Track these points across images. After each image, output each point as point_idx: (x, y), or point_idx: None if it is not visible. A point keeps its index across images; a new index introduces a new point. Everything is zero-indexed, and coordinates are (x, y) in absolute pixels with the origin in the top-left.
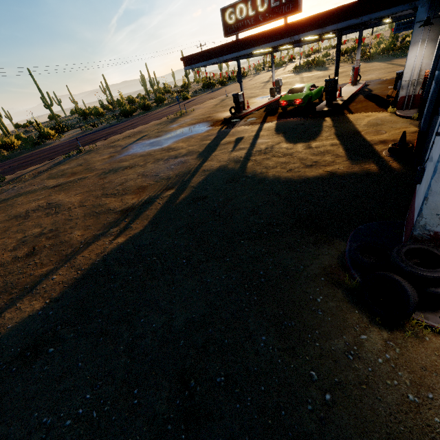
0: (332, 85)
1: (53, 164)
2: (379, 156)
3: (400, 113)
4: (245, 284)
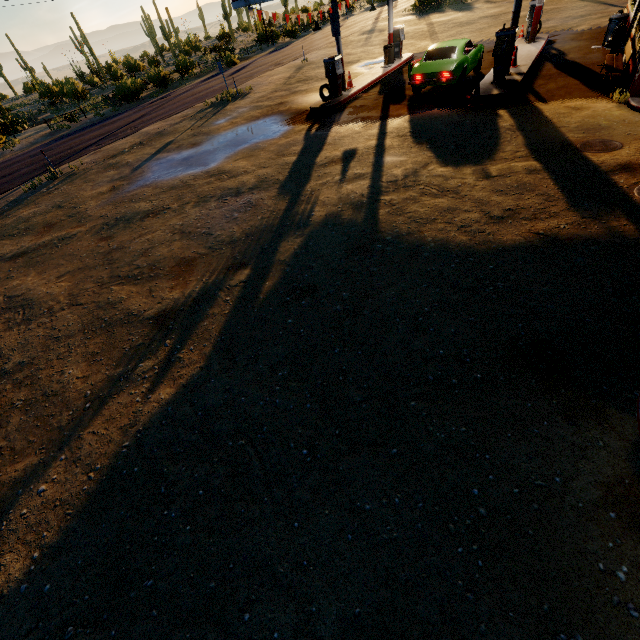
0: (508, 44)
1: (7, 205)
2: (631, 200)
3: (639, 105)
4: (449, 524)
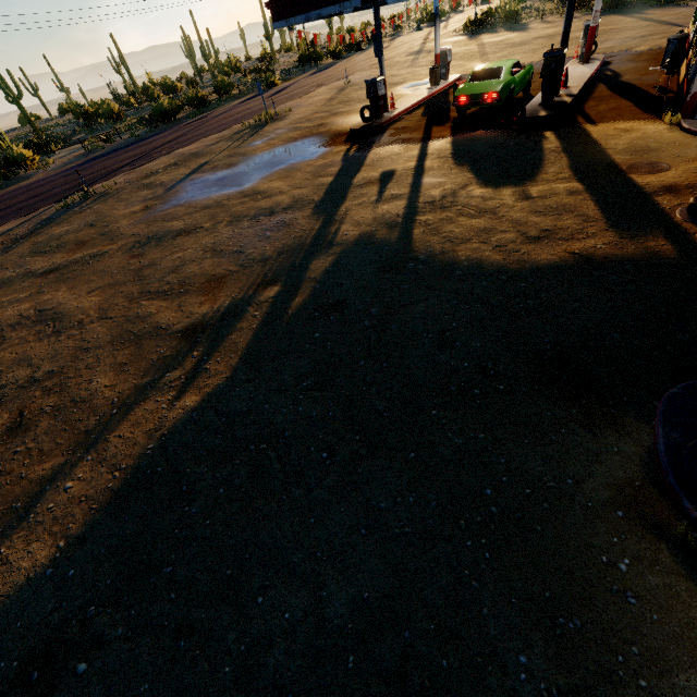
0: (557, 65)
1: (39, 223)
2: (671, 221)
3: (691, 127)
4: (460, 520)
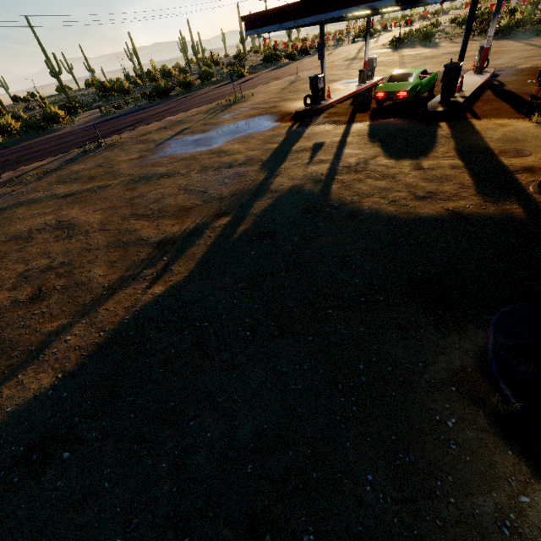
0: (454, 74)
1: (64, 162)
2: (525, 192)
3: None
4: (338, 384)
